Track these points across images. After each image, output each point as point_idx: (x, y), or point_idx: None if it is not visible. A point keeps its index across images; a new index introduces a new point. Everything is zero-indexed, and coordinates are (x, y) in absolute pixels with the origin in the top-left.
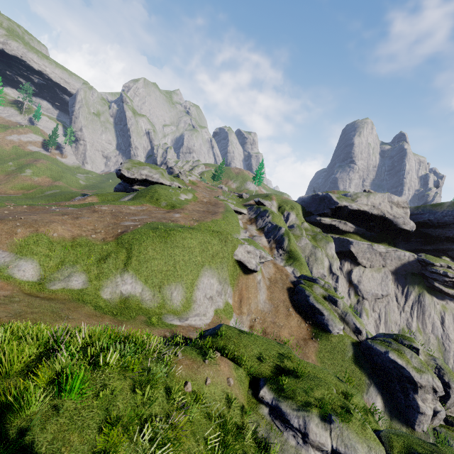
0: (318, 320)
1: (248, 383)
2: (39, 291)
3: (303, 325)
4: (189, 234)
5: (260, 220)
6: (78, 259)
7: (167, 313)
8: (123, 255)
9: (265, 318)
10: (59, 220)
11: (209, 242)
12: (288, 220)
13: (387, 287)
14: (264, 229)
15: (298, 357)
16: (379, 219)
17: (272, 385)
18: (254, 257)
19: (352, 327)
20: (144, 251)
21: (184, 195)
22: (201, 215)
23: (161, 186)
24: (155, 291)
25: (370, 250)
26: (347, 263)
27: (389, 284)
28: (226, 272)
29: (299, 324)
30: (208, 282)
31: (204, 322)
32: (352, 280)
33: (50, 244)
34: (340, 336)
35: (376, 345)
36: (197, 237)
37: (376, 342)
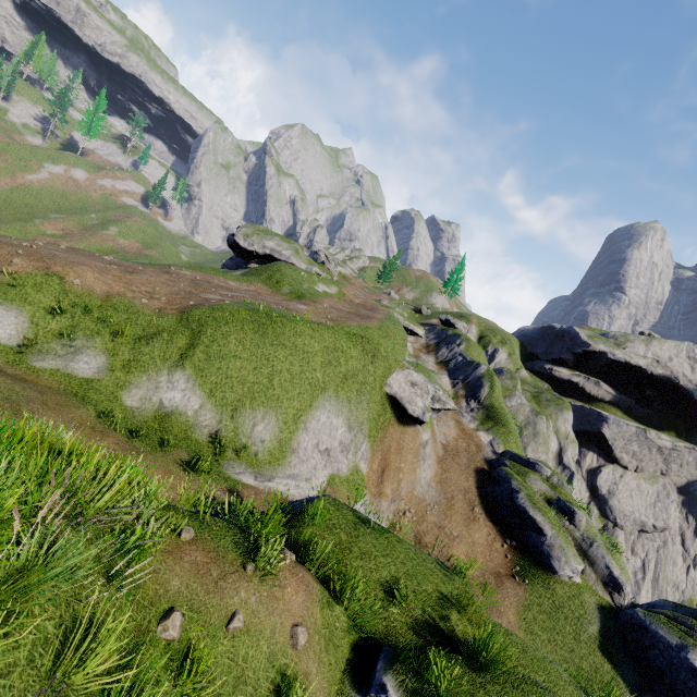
0: (531, 543)
1: (349, 650)
2: (10, 363)
3: (497, 546)
4: (310, 330)
5: (444, 350)
6: (102, 330)
7: (237, 458)
8: (183, 340)
9: (425, 515)
10: (98, 266)
11: (343, 352)
12: (493, 360)
13: (666, 514)
14: (448, 364)
15: (484, 613)
16: (666, 386)
17: (409, 675)
18: (422, 394)
19: (603, 573)
20: (221, 340)
21: (323, 285)
22: (343, 315)
23: (289, 265)
24: (225, 414)
25: (641, 438)
26: (591, 454)
27: (672, 508)
28: (365, 411)
29: (491, 542)
30: (327, 422)
31: (304, 492)
32: (598, 487)
33: (62, 294)
34: (575, 586)
35: (657, 625)
36: (323, 337)
37: (657, 617)
